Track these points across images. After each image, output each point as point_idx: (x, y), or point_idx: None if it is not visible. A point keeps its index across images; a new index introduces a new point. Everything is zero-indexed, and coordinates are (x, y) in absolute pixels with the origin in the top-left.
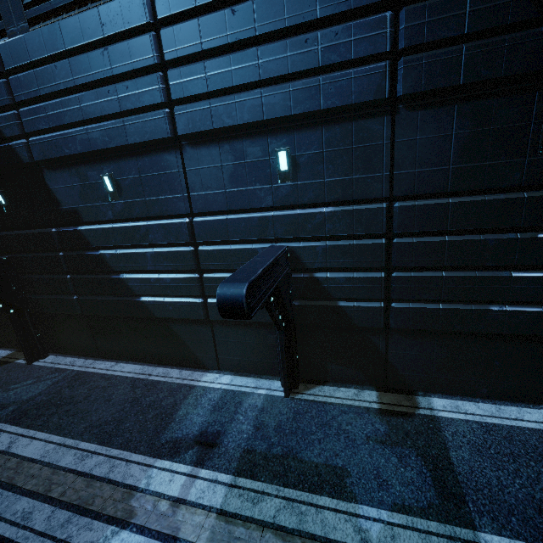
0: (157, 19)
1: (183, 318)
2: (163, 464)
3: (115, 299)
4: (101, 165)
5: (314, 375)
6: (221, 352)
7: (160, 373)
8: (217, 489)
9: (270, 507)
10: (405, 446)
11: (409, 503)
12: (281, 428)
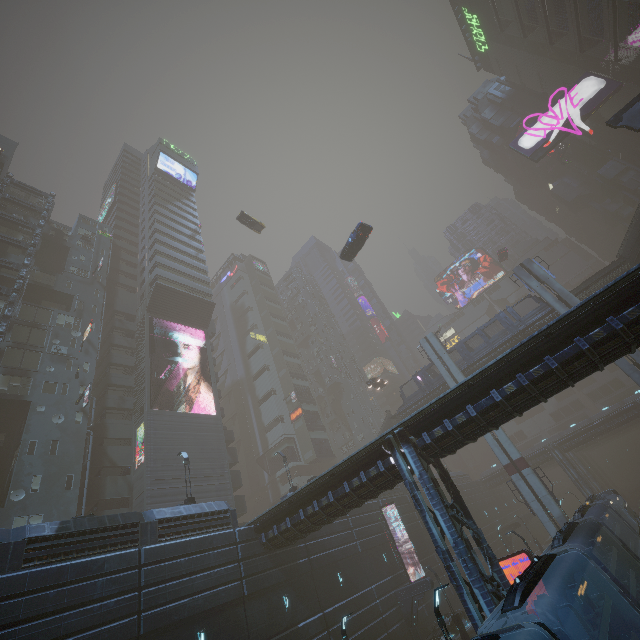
0: (142, 563)
1: None
2: None
3: None
4: None
5: None
6: None
7: None
8: None
9: None
10: None
11: None
12: None
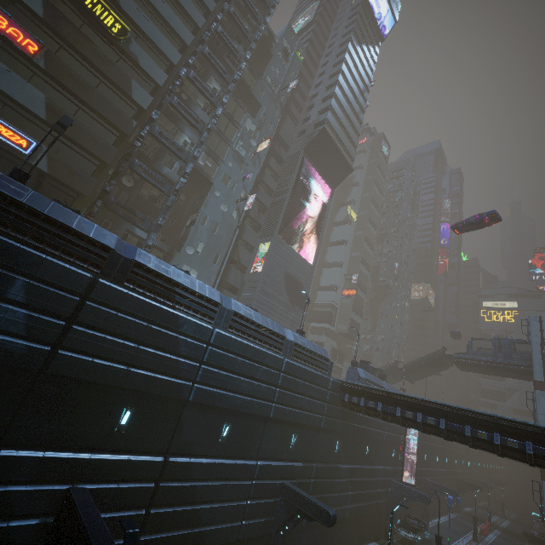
0: (282, 369)
1: (224, 542)
2: None
3: (181, 532)
4: (227, 417)
5: None
6: None
7: None
8: None
9: None
10: None
11: None
12: None
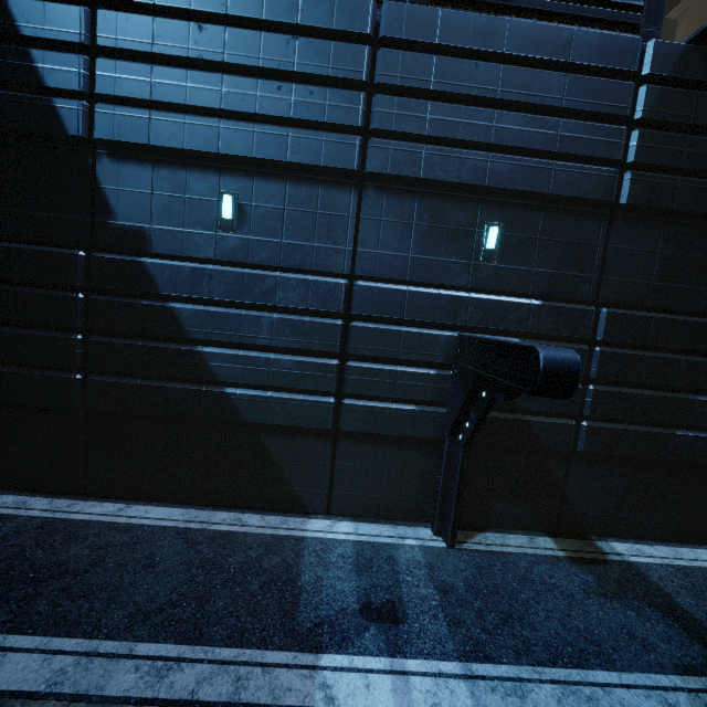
0: (380, 35)
1: (295, 426)
2: (335, 661)
3: (172, 385)
4: (221, 178)
5: (471, 518)
6: (340, 484)
7: (228, 520)
8: (453, 687)
9: (546, 699)
10: (629, 597)
11: (688, 662)
12: (474, 587)
